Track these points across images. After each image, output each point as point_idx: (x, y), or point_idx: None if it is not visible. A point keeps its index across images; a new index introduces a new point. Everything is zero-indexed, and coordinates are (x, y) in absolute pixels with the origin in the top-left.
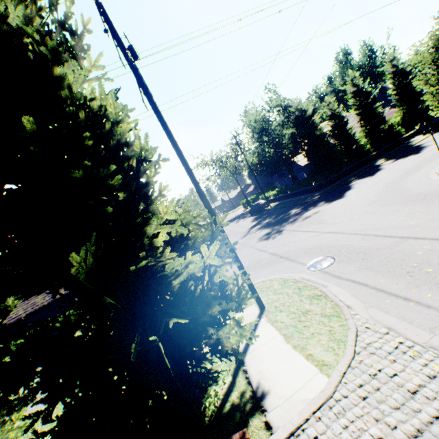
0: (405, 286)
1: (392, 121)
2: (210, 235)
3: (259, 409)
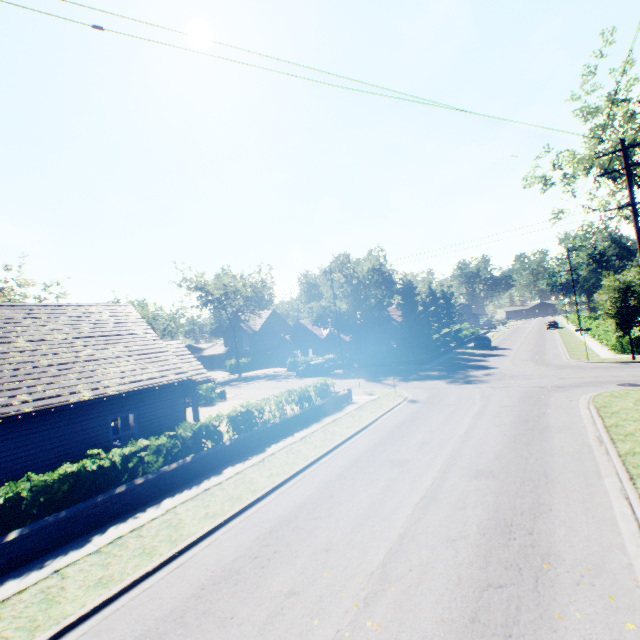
0: None
1: (445, 329)
2: None
3: None
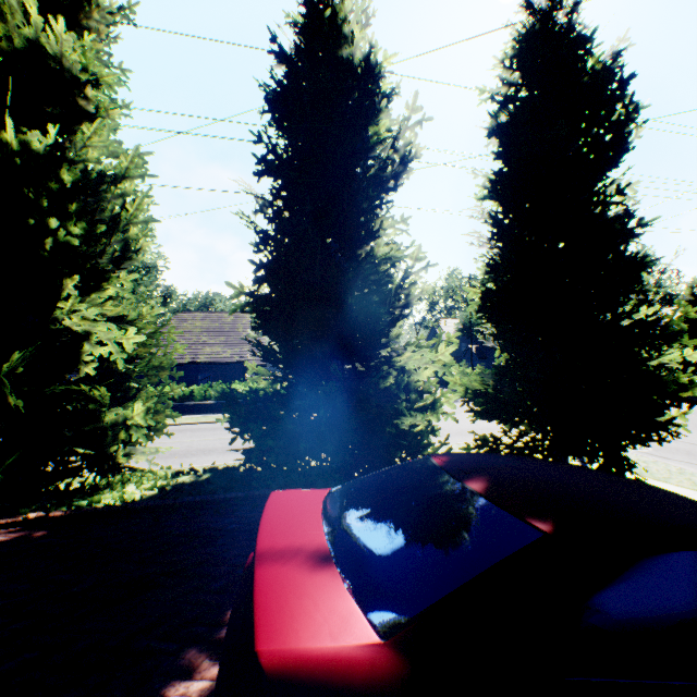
0: None
1: None
2: None
3: None
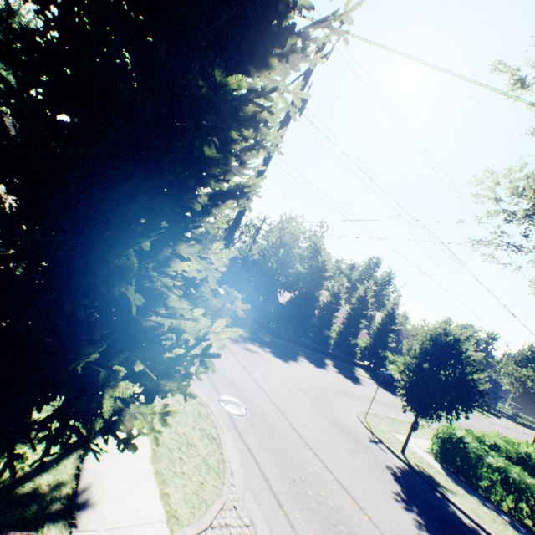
0: (286, 491)
1: (360, 341)
2: (218, 307)
3: (69, 519)
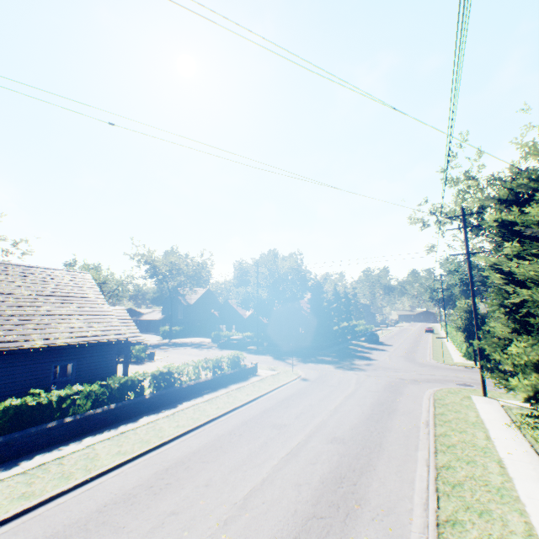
0: None
1: (344, 323)
2: None
3: None
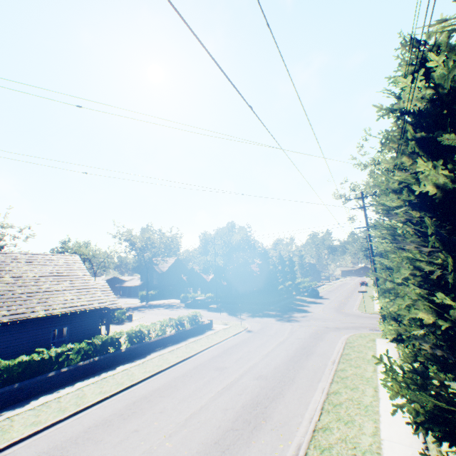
0: None
1: (289, 282)
2: None
3: None
